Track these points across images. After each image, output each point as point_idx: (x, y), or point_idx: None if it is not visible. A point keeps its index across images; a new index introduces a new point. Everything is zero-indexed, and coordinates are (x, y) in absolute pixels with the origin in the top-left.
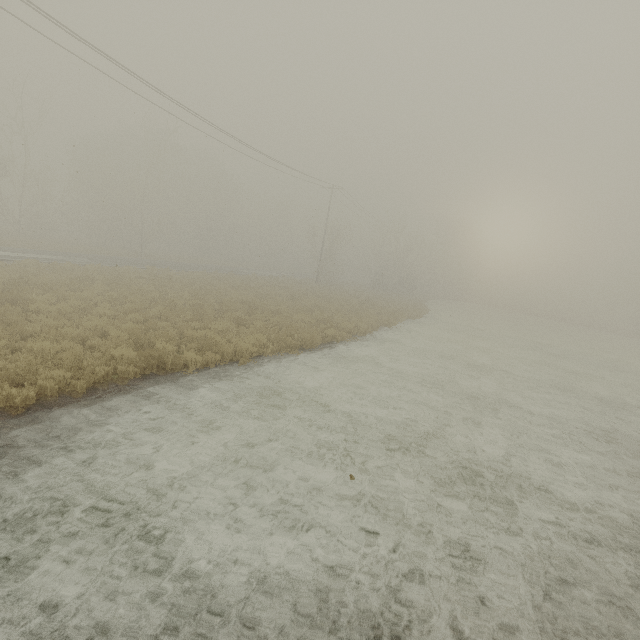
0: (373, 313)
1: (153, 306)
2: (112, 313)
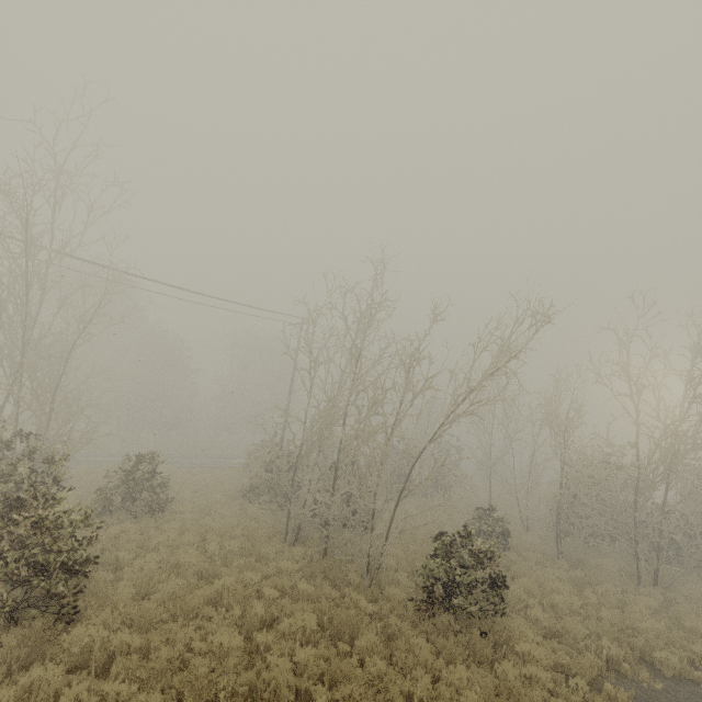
0: None
1: None
2: None
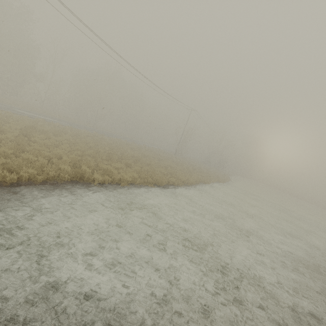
0: (199, 175)
1: (89, 150)
2: (68, 149)
